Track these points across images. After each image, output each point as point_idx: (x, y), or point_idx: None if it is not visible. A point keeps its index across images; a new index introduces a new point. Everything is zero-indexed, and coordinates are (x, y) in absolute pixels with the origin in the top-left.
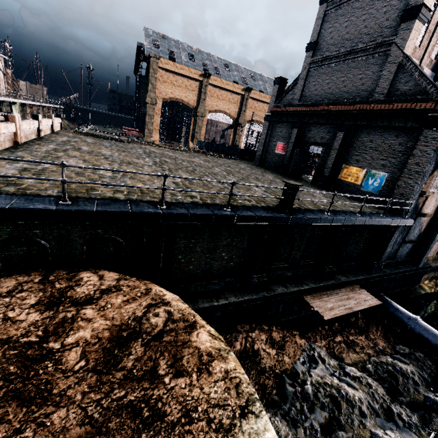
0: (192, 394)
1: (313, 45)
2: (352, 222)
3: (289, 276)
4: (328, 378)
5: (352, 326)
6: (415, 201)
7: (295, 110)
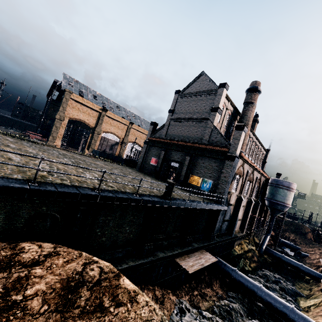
0: (131, 316)
1: (172, 111)
2: (200, 207)
3: (166, 245)
4: (193, 321)
5: (203, 282)
6: (226, 196)
7: (163, 141)
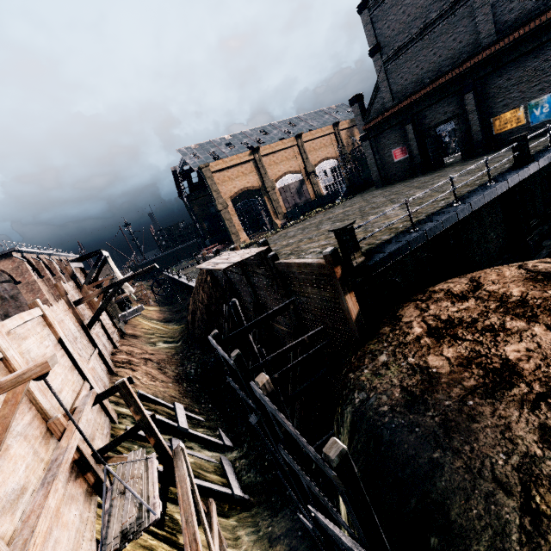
0: None
1: (377, 48)
2: None
3: (548, 229)
4: None
5: None
6: None
7: (395, 111)
